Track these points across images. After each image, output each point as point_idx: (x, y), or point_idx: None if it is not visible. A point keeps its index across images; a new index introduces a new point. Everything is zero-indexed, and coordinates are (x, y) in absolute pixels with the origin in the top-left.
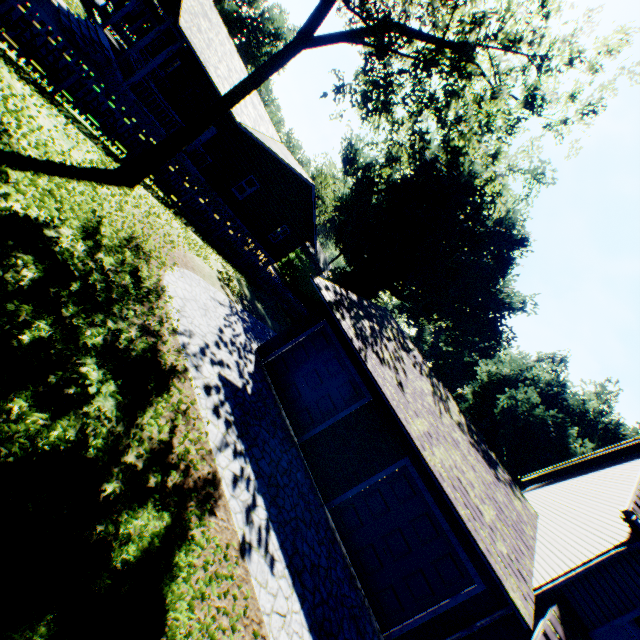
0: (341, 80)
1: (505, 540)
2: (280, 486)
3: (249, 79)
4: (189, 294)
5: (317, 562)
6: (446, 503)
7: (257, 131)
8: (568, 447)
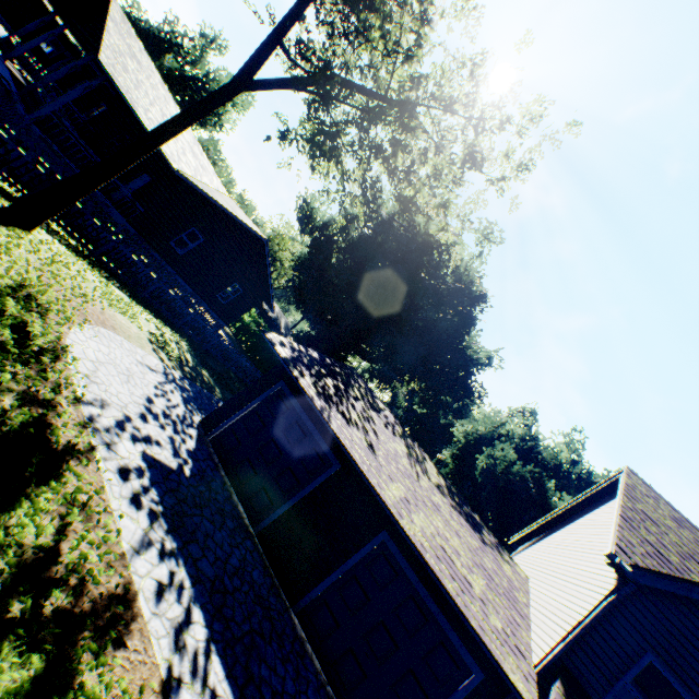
0: (286, 125)
1: (499, 612)
2: (228, 591)
3: (181, 116)
4: (105, 356)
5: (281, 688)
6: (432, 579)
7: (199, 181)
8: (548, 502)
